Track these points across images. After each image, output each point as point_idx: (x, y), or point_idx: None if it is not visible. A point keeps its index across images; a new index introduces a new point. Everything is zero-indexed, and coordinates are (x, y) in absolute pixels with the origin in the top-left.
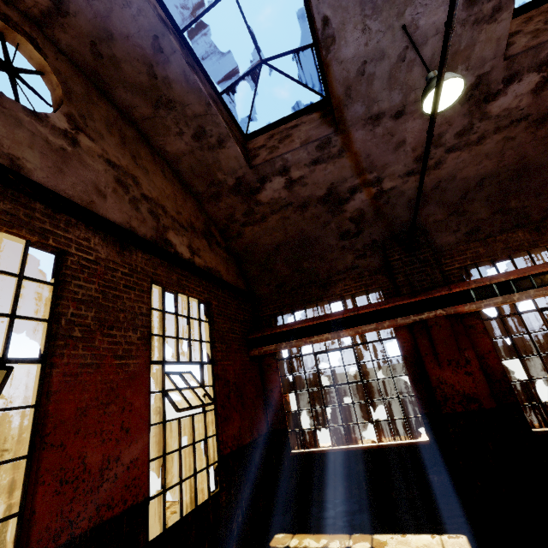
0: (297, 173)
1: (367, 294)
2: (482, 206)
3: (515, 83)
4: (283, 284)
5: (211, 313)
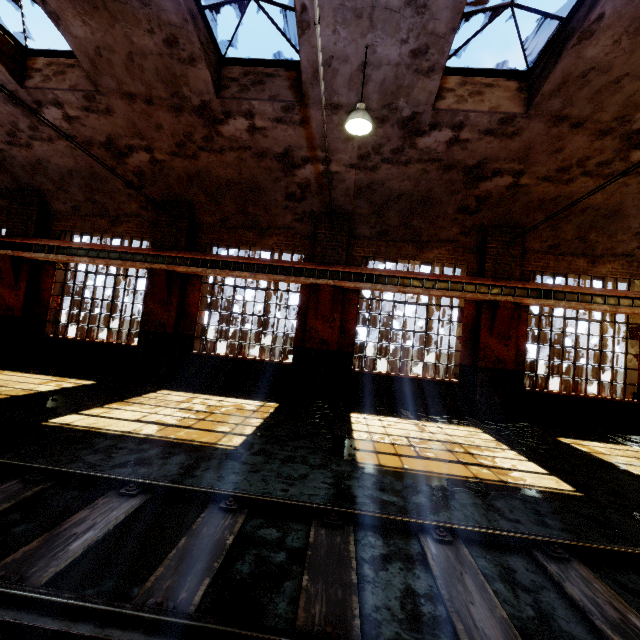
0: None
1: None
2: (79, 192)
3: (46, 108)
4: None
5: None
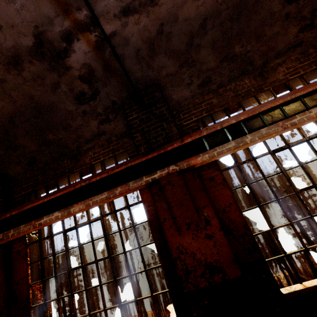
0: None
1: (115, 160)
2: (209, 54)
3: None
4: (34, 160)
5: None
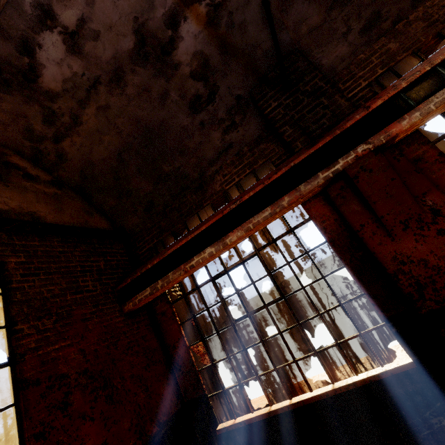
0: (69, 14)
1: (255, 176)
2: None
3: None
4: (152, 204)
5: (4, 279)
